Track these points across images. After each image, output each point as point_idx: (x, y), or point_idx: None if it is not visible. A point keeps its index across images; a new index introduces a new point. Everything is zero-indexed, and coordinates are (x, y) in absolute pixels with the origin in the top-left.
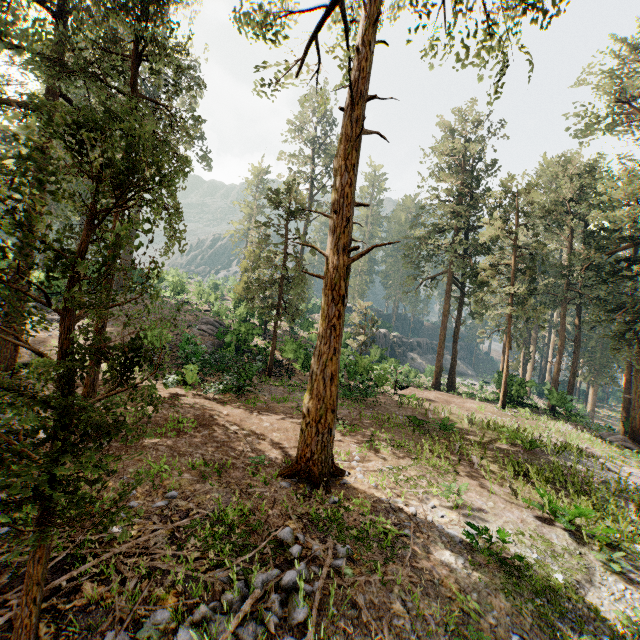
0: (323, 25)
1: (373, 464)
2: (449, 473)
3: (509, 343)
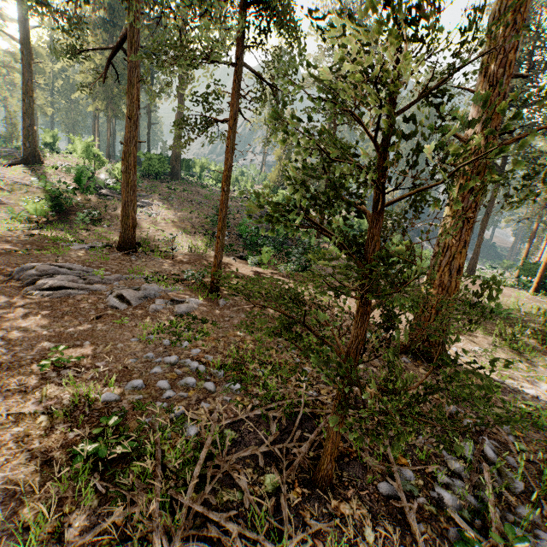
0: None
1: (465, 345)
2: (536, 358)
3: None
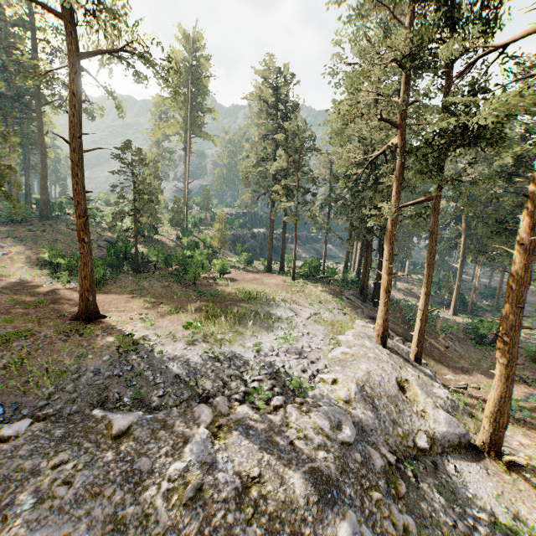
0: None
1: (128, 313)
2: (170, 315)
3: (295, 239)
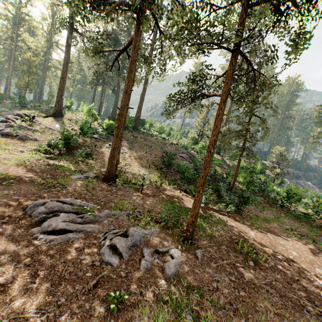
0: None
1: None
2: None
3: None
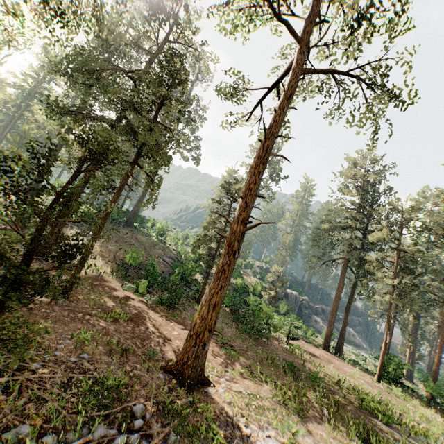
0: (265, 96)
1: (236, 385)
2: (297, 415)
3: (388, 325)
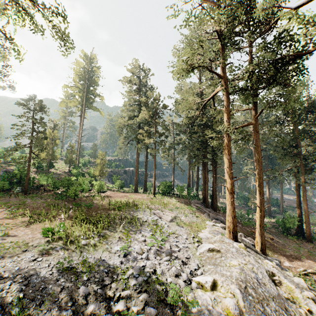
0: None
1: None
2: (35, 223)
3: (154, 166)
